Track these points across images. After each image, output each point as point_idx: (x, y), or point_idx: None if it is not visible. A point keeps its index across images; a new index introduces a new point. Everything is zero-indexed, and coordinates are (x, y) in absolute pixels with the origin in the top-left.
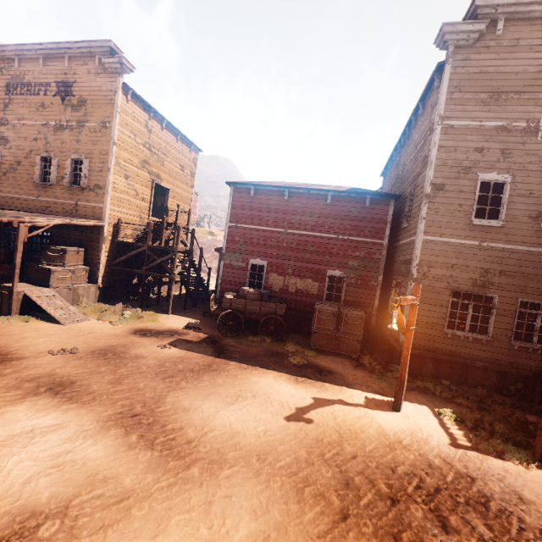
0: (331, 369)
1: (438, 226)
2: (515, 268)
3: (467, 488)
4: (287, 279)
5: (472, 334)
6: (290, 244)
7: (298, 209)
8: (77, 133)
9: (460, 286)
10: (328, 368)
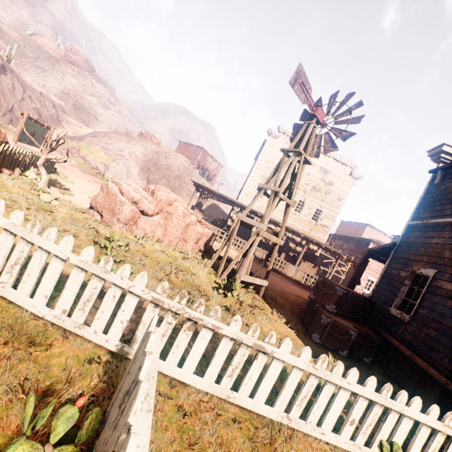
0: None
1: None
2: None
3: None
4: None
5: None
6: None
7: None
8: (323, 196)
9: None
10: None
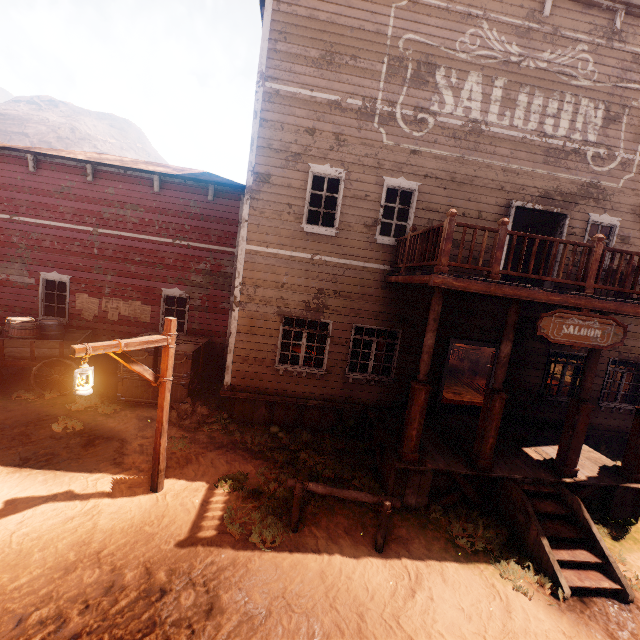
0: (118, 433)
1: (264, 232)
2: (350, 287)
3: (137, 616)
4: (104, 301)
5: (305, 368)
6: (104, 250)
7: (112, 198)
8: None
9: (292, 311)
10: (113, 432)
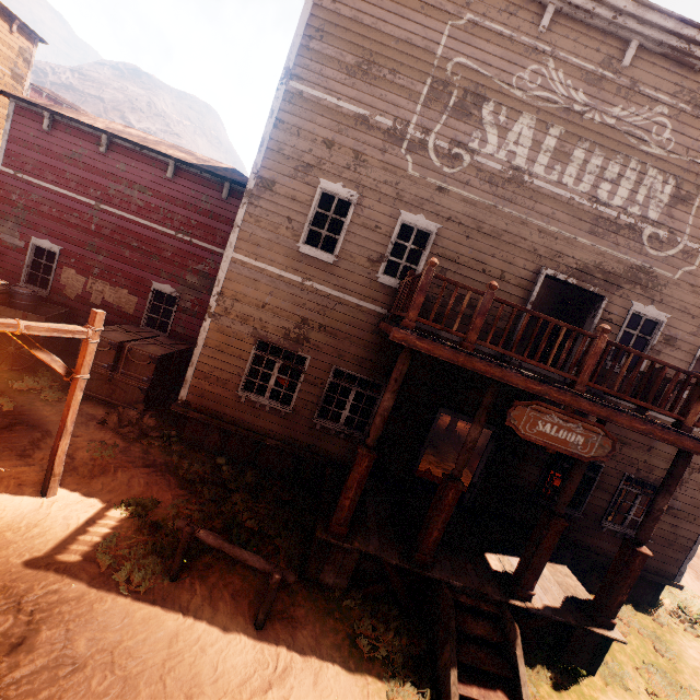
0: (46, 423)
1: (255, 243)
2: (339, 324)
3: None
4: (91, 282)
5: (271, 402)
6: (102, 228)
7: (122, 175)
8: None
9: (269, 336)
10: (42, 422)
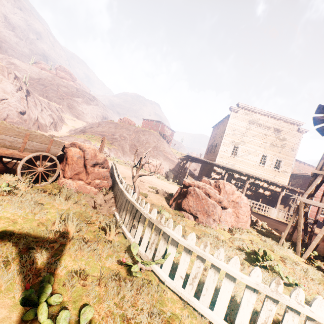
0: None
1: None
2: None
3: None
4: None
5: None
6: None
7: None
8: (280, 150)
9: None
10: None
